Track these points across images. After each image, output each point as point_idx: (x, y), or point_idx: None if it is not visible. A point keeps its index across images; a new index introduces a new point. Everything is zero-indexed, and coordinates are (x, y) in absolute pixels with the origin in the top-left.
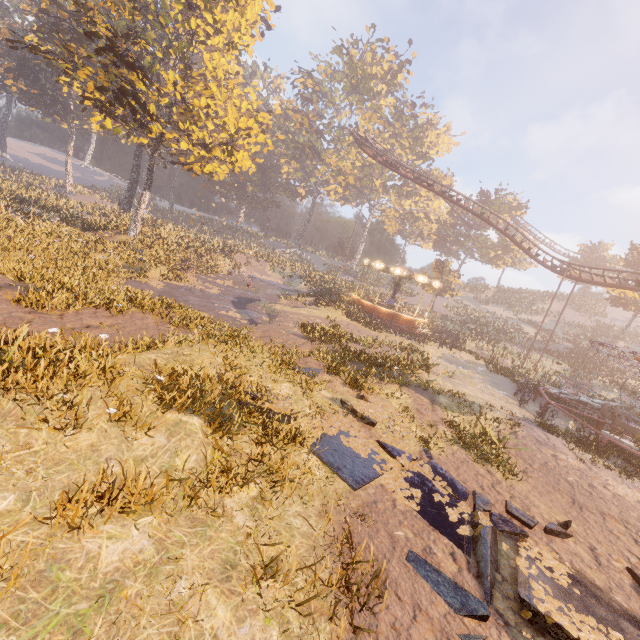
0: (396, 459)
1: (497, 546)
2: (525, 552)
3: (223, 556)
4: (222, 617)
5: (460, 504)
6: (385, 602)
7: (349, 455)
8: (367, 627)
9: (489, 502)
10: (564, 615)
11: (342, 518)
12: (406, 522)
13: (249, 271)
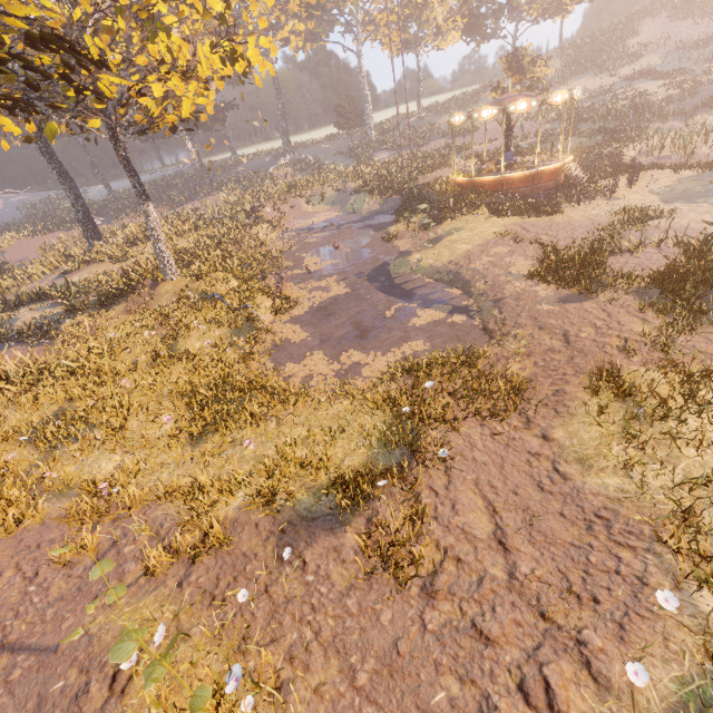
0: None
1: None
2: None
3: None
4: None
5: None
6: None
7: None
8: None
9: None
10: None
11: None
12: None
13: (293, 224)
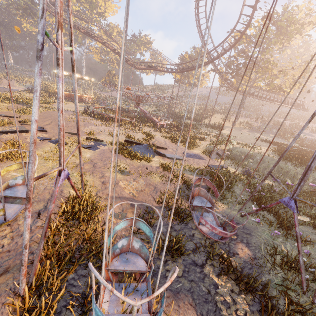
0: None
1: None
2: None
3: None
4: None
5: None
6: None
7: None
8: None
9: None
10: None
11: None
12: None
13: None
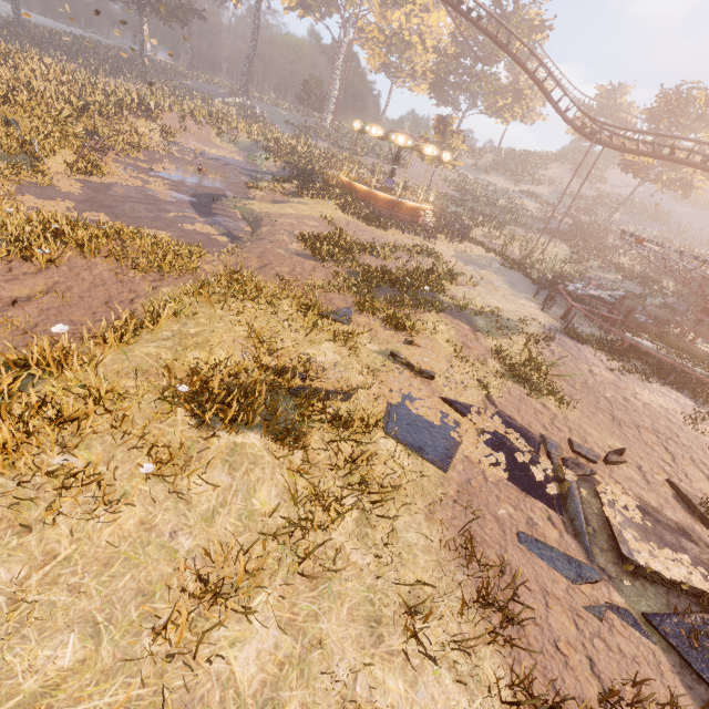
0: (467, 417)
1: (581, 497)
2: (605, 497)
3: (362, 613)
4: (395, 689)
5: (541, 460)
6: (520, 599)
7: (424, 427)
8: (517, 634)
9: (559, 446)
10: (654, 558)
11: (449, 514)
12: (502, 496)
13: (189, 142)
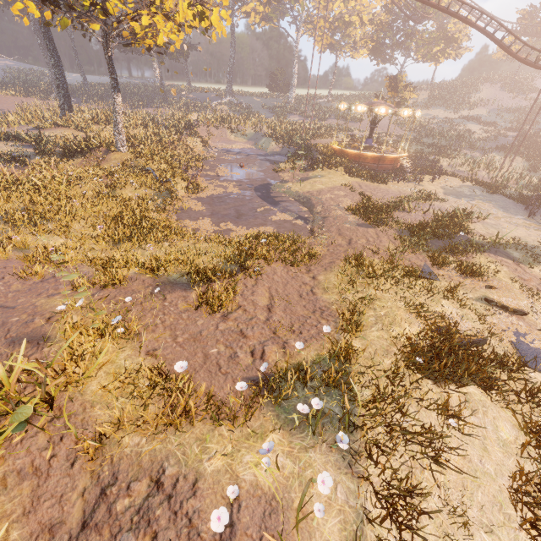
0: None
1: None
2: None
3: None
4: None
5: None
6: None
7: None
8: None
9: None
10: None
11: None
12: None
13: (217, 144)
